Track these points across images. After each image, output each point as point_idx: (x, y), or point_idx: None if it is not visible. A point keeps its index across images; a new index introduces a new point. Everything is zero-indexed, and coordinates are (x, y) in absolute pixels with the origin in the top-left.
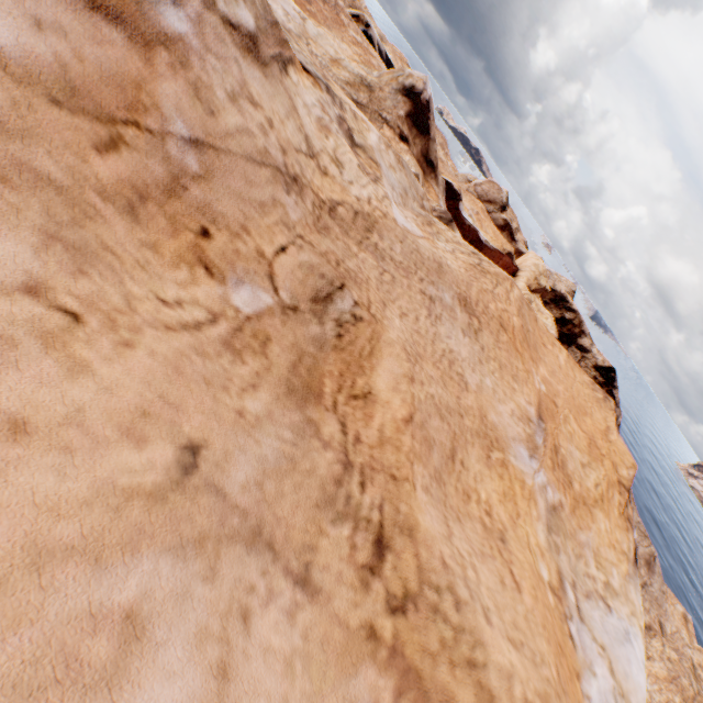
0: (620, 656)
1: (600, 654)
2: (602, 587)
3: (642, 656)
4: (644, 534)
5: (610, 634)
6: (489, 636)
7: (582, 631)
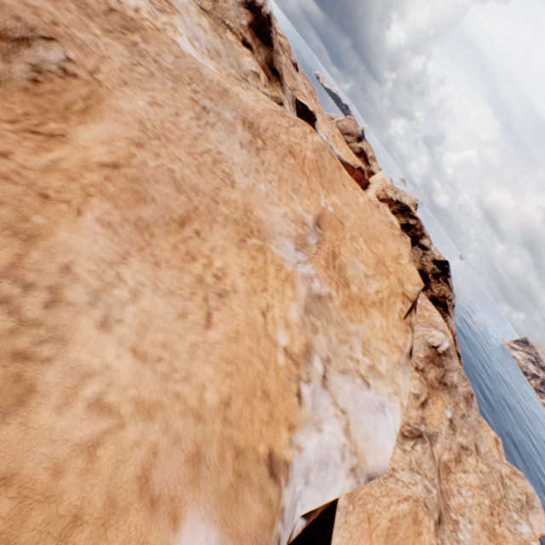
0: (364, 421)
1: (337, 416)
2: (366, 369)
3: (396, 426)
4: (463, 377)
5: (359, 403)
6: (84, 336)
7: (322, 395)
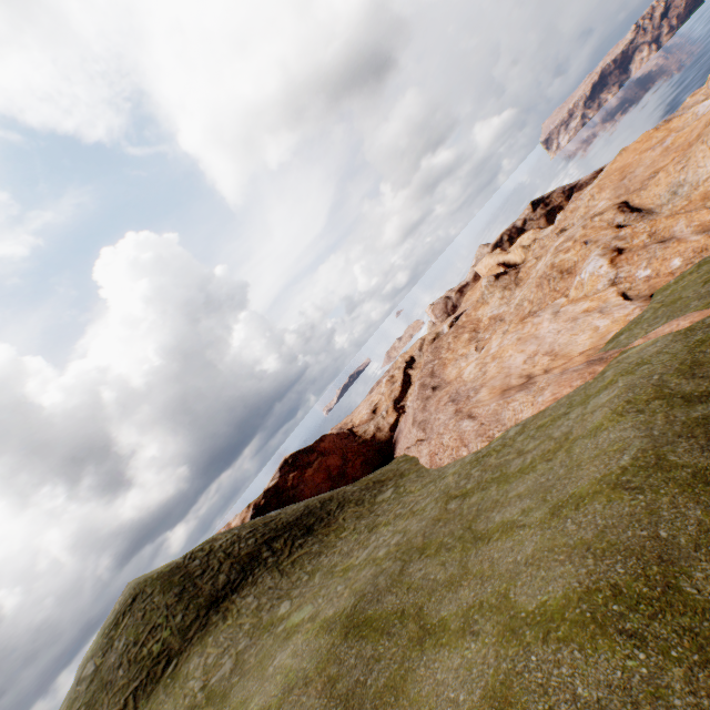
0: (707, 105)
1: (708, 108)
2: (692, 116)
3: (705, 102)
4: None
5: (703, 109)
6: (708, 118)
7: (705, 112)
